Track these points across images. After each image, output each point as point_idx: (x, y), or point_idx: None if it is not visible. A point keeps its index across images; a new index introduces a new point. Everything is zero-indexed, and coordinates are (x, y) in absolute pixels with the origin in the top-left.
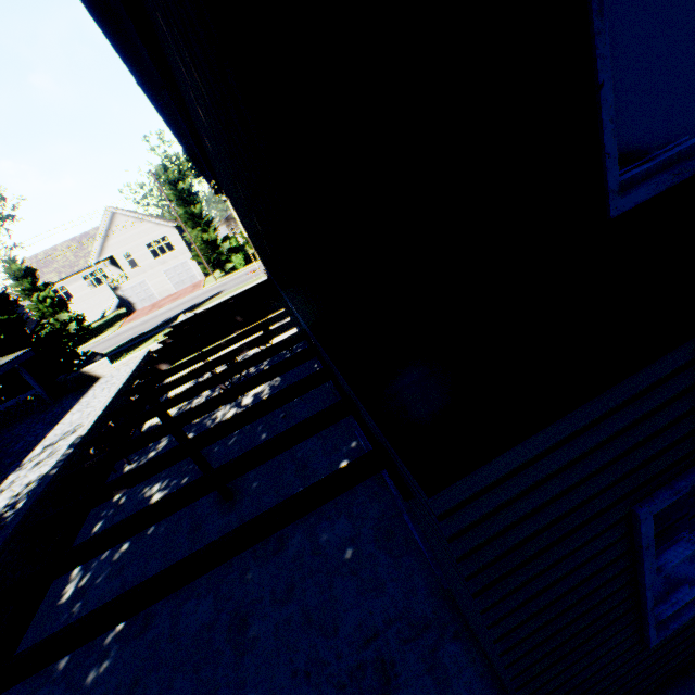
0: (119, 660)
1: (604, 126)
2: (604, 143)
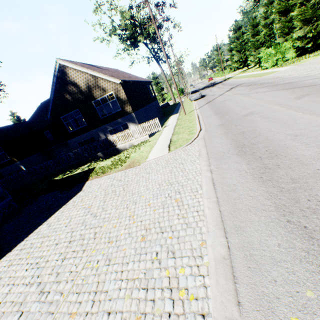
0: None
1: None
2: None
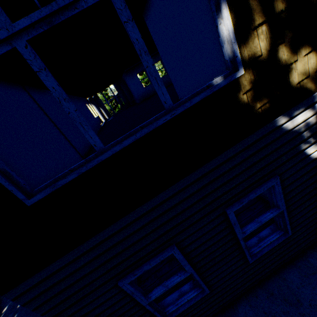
0: (20, 315)
1: (3, 184)
2: (7, 188)
